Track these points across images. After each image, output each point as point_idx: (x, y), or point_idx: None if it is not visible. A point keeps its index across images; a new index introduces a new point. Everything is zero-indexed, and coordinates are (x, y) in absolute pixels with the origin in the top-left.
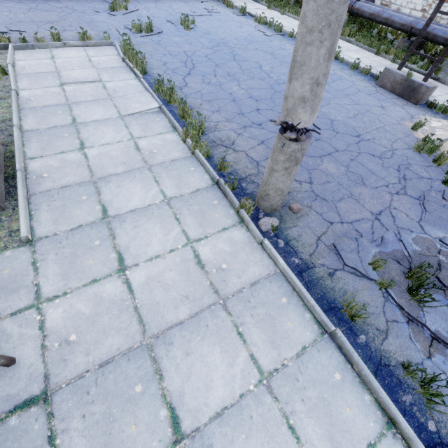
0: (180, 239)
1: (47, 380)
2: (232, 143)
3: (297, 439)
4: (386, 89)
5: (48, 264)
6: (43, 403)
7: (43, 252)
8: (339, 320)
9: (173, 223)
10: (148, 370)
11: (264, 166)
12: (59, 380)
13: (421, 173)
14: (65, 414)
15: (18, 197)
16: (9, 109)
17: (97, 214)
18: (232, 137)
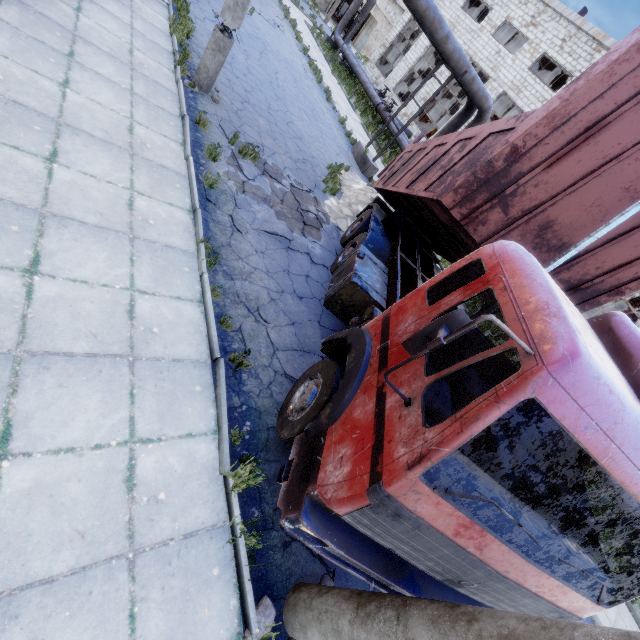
0: (127, 40)
1: None
2: None
3: (132, 107)
4: (354, 157)
5: None
6: None
7: None
8: (193, 125)
9: (128, 34)
10: (68, 37)
11: (217, 82)
12: None
13: (317, 172)
14: (11, 2)
15: None
16: None
17: None
18: None
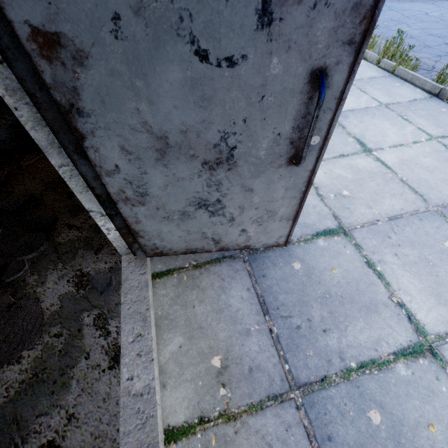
0: (419, 134)
1: (338, 220)
2: (431, 67)
3: None
4: None
5: None
6: (344, 236)
7: None
8: None
9: (403, 122)
10: None
11: None
12: (351, 222)
13: None
14: (373, 248)
15: None
16: None
17: None
18: (428, 63)
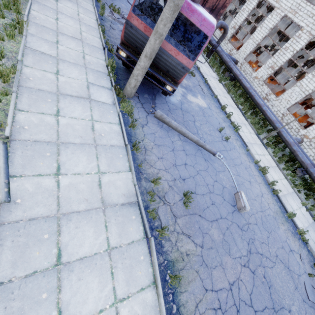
0: None
1: None
2: None
3: None
4: None
5: None
6: None
7: None
8: (96, 1)
9: None
10: None
11: None
12: None
13: None
14: None
15: None
16: None
17: None
18: None
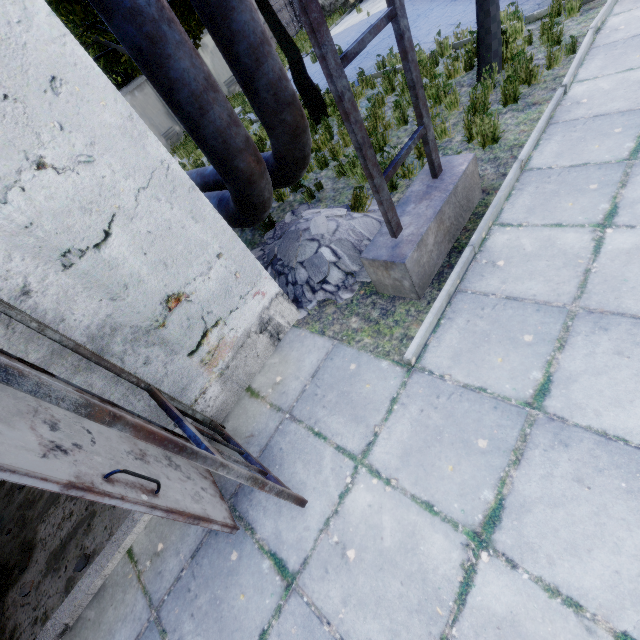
0: None
1: (303, 567)
2: None
3: None
4: None
5: (403, 417)
6: (285, 587)
7: (411, 392)
8: None
9: None
10: None
11: None
12: (308, 585)
13: None
14: (284, 632)
15: (441, 290)
16: (533, 125)
17: (524, 387)
18: None
